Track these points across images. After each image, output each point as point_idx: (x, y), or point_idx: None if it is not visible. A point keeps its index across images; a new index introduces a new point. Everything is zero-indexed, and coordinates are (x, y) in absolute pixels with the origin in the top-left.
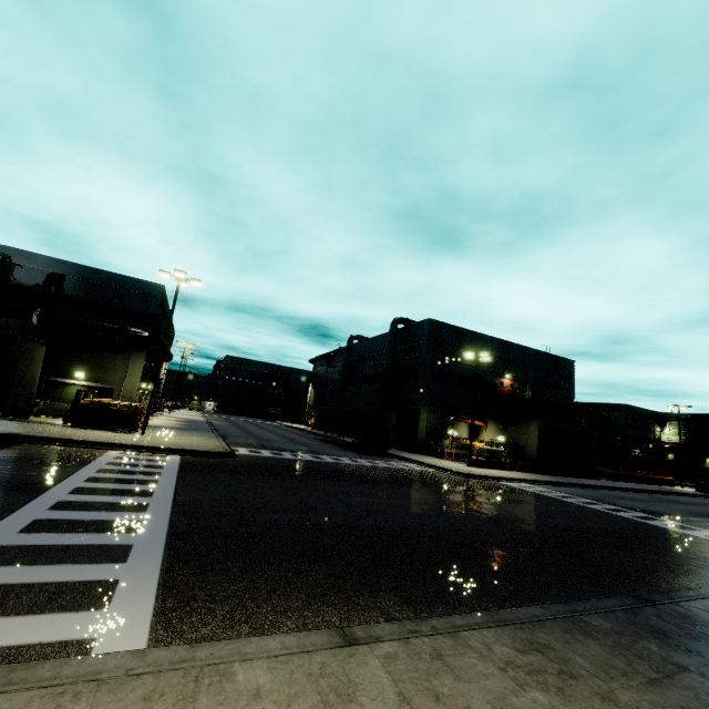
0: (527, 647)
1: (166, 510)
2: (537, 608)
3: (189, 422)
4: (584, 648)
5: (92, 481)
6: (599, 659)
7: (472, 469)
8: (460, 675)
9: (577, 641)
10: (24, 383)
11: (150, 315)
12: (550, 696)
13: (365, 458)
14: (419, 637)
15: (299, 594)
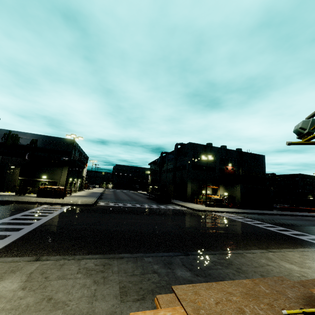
0: (101, 264)
1: (38, 224)
2: (128, 254)
3: (92, 193)
4: (124, 265)
5: (23, 216)
6: (124, 268)
7: (206, 207)
8: (61, 269)
9: (126, 264)
10: (11, 182)
11: (69, 151)
12: (83, 276)
13: (158, 204)
14: (64, 260)
15: (50, 249)
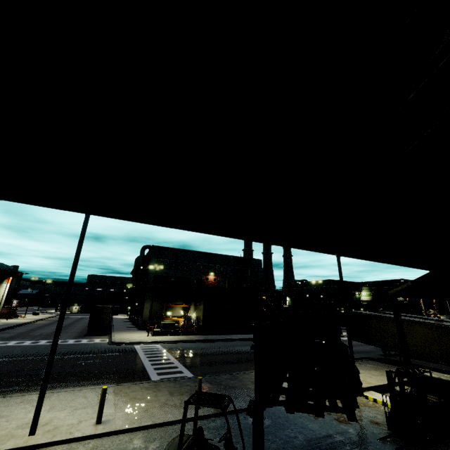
0: None
1: None
2: None
3: None
4: None
5: None
6: None
7: (142, 337)
8: None
9: None
10: None
11: None
12: None
13: (74, 338)
14: None
15: None
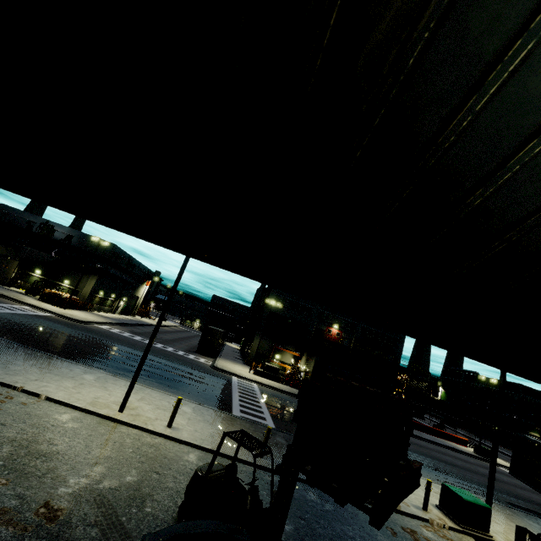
0: None
1: None
2: None
3: (132, 320)
4: None
5: None
6: None
7: (243, 372)
8: None
9: None
10: (2, 273)
11: (104, 257)
12: None
13: (184, 351)
14: None
15: None
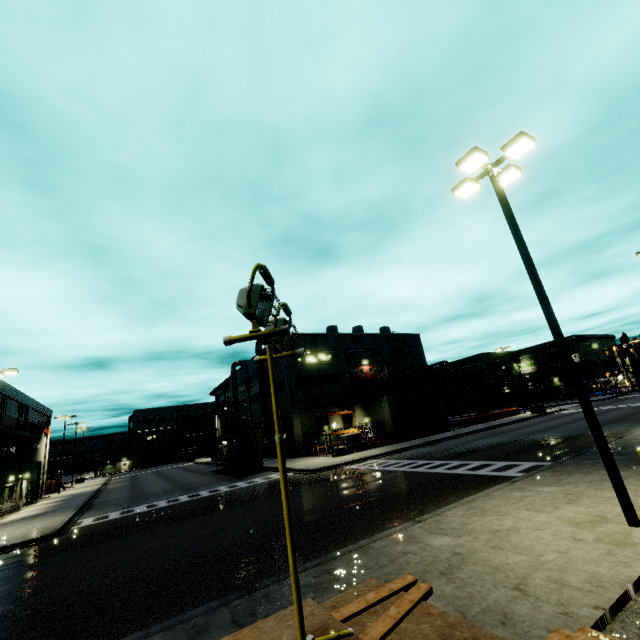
0: None
1: None
2: None
3: (68, 499)
4: None
5: None
6: None
7: (332, 460)
8: None
9: None
10: None
11: None
12: None
13: (233, 482)
14: None
15: None
